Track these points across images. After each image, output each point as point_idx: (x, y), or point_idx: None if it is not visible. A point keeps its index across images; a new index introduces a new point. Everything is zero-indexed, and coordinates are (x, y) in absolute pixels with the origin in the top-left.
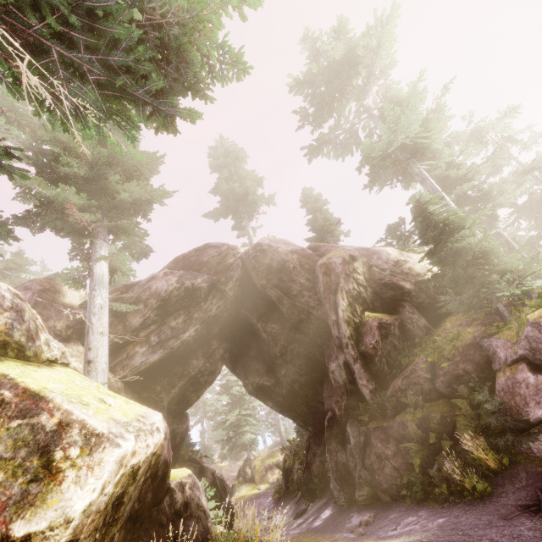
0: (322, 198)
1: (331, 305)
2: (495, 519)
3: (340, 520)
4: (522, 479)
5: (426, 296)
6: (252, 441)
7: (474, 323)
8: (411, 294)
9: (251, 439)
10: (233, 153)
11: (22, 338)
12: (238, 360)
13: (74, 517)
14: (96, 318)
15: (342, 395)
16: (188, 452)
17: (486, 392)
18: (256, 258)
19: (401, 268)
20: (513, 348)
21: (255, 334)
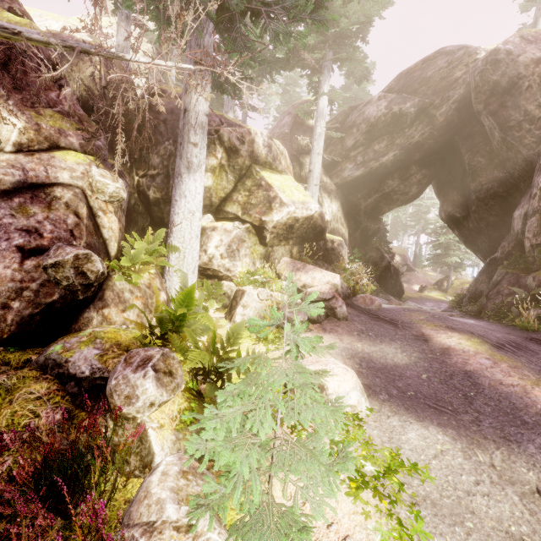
0: None
1: None
2: (502, 332)
3: None
4: None
5: None
6: (459, 265)
7: None
8: None
9: (458, 263)
10: None
11: (271, 160)
12: (443, 188)
13: (274, 221)
14: (316, 143)
15: (510, 242)
16: (376, 244)
17: None
18: (482, 74)
19: None
20: None
21: (463, 165)
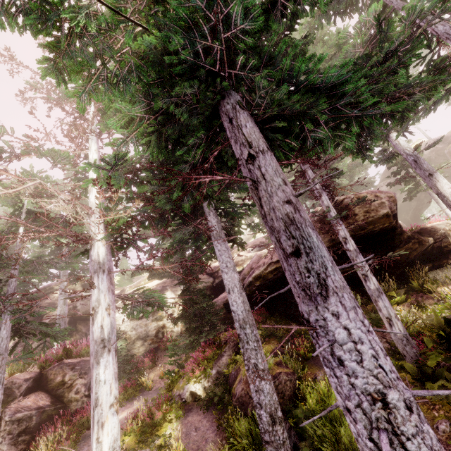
0: None
1: None
2: None
3: None
4: None
5: None
6: None
7: None
8: None
9: None
10: None
11: None
12: None
13: None
14: None
15: None
16: None
17: None
18: None
19: None
20: None
21: None
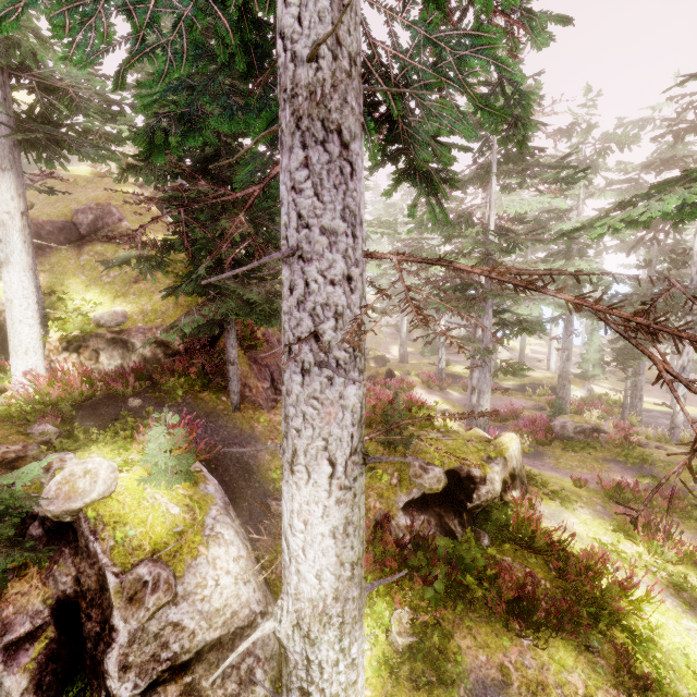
0: None
1: None
2: None
3: None
4: None
5: None
6: None
7: None
8: None
9: None
10: None
11: None
12: None
13: None
14: None
15: None
16: None
17: None
18: None
19: None
20: None
21: None
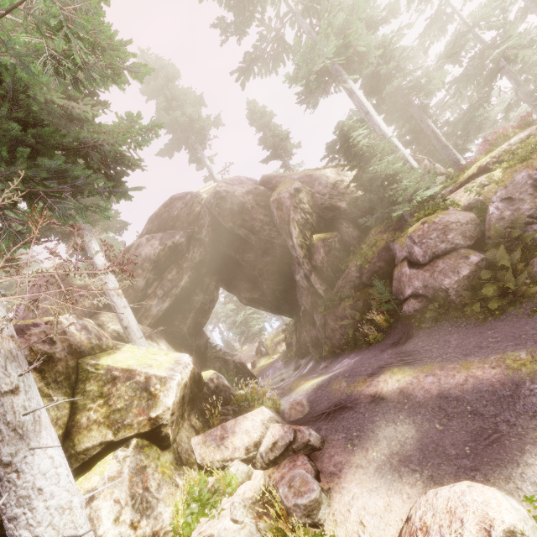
0: (267, 110)
1: (287, 234)
2: (378, 352)
3: (315, 368)
4: (398, 329)
5: (358, 211)
6: (261, 329)
7: (389, 230)
8: (346, 212)
9: (259, 329)
10: (162, 72)
11: (97, 341)
12: (230, 283)
13: (170, 406)
14: (116, 297)
15: (307, 295)
16: (213, 354)
17: (382, 285)
18: (218, 206)
19: (338, 190)
20: (402, 251)
21: (237, 263)
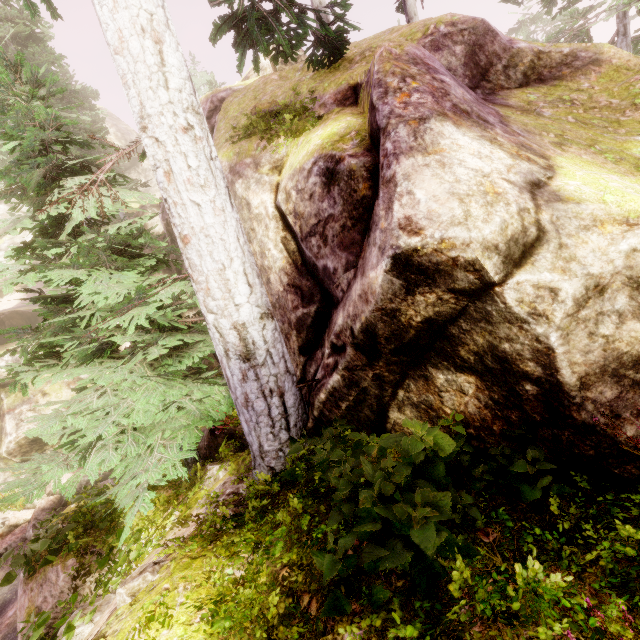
0: None
1: None
2: None
3: None
4: None
5: None
6: None
7: None
8: None
9: None
10: None
11: None
12: None
13: (3, 453)
14: None
15: None
16: None
17: None
18: None
19: None
20: None
21: None
